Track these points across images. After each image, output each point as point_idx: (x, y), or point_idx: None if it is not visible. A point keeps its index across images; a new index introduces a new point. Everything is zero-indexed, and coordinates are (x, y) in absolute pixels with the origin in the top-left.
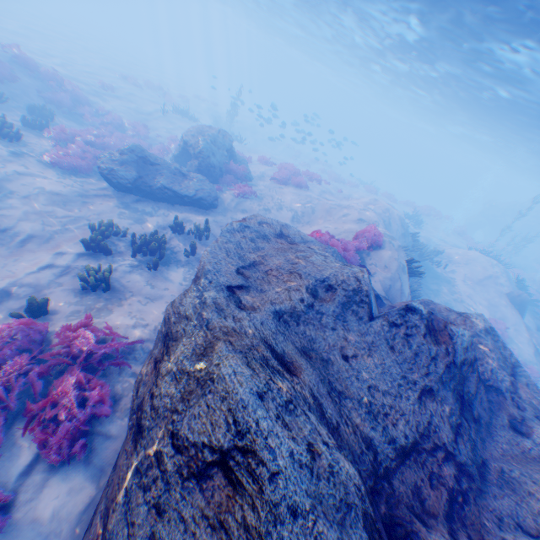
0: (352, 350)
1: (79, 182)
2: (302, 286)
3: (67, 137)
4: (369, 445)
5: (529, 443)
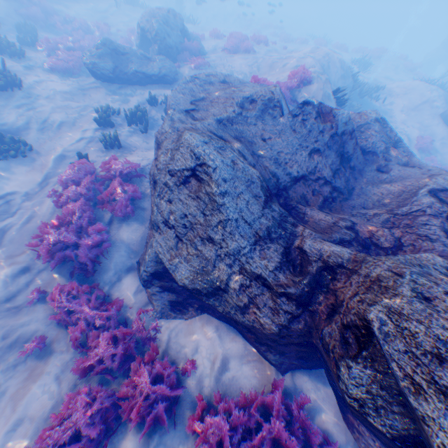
0: (267, 135)
1: (76, 82)
2: (234, 104)
3: (54, 48)
4: (274, 176)
5: (385, 176)
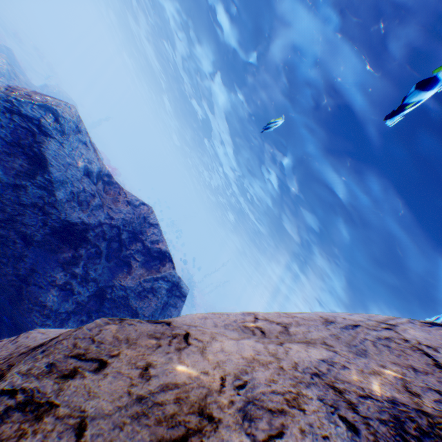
0: None
1: None
2: None
3: None
4: None
5: None
